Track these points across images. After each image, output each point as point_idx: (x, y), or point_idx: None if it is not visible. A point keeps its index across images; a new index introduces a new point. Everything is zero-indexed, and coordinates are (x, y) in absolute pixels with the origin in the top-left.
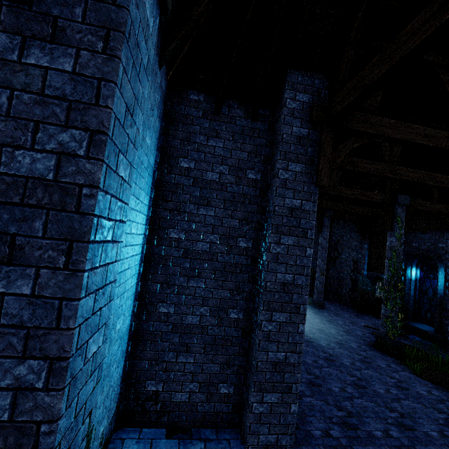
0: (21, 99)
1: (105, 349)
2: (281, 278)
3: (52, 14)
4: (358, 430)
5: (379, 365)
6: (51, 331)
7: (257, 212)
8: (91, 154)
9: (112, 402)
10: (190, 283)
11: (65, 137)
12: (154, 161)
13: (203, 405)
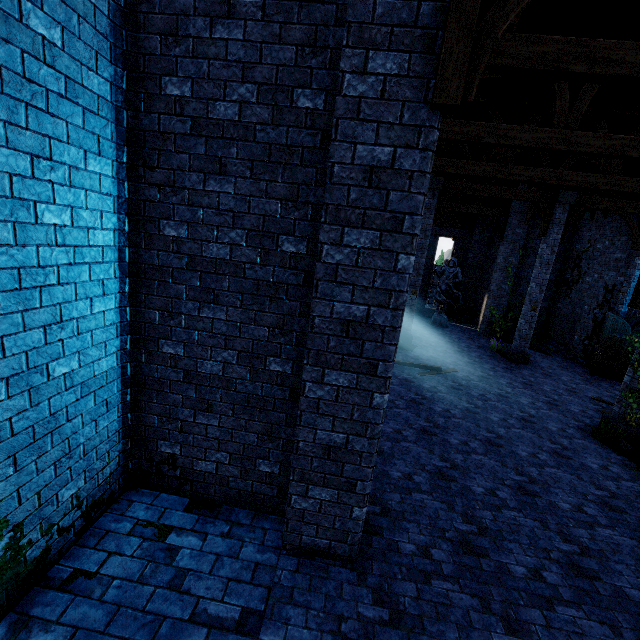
0: None
1: None
2: (343, 312)
3: None
4: (484, 558)
5: (585, 464)
6: None
7: (317, 184)
8: None
9: (97, 461)
10: (204, 313)
11: None
12: (111, 86)
13: (236, 481)
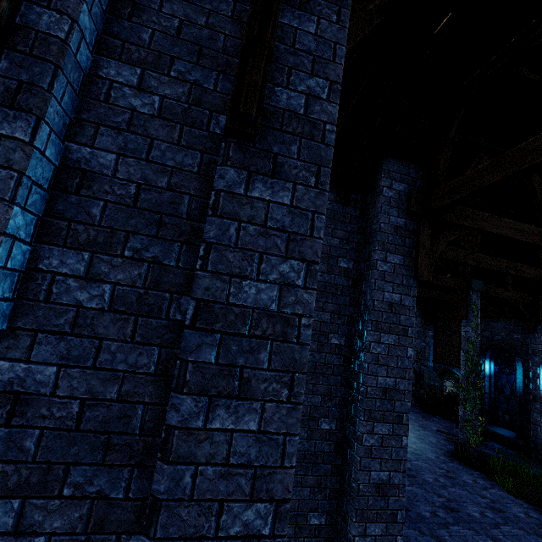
0: (247, 230)
1: None
2: (382, 383)
3: (272, 151)
4: None
5: (465, 480)
6: (276, 470)
7: (350, 305)
8: (308, 284)
9: None
10: None
11: (285, 267)
12: None
13: (290, 541)
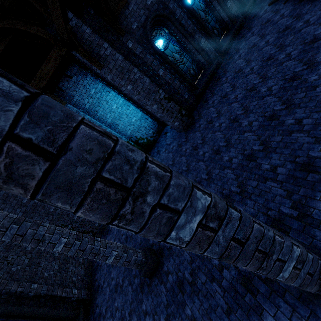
0: None
1: (119, 135)
2: (136, 99)
3: None
4: (211, 124)
5: None
6: None
7: None
8: None
9: (152, 126)
10: None
11: None
12: (101, 82)
13: None
